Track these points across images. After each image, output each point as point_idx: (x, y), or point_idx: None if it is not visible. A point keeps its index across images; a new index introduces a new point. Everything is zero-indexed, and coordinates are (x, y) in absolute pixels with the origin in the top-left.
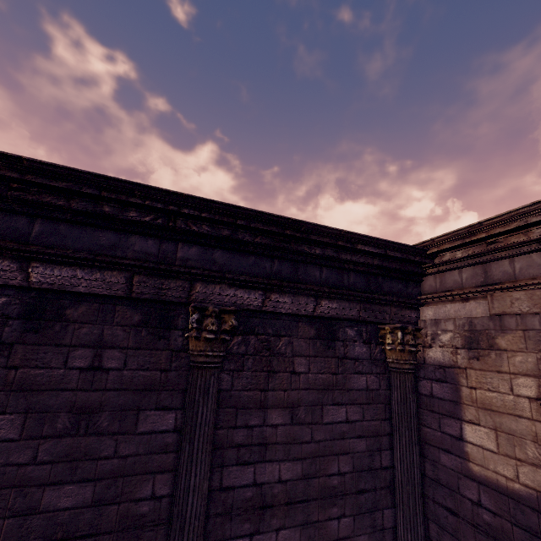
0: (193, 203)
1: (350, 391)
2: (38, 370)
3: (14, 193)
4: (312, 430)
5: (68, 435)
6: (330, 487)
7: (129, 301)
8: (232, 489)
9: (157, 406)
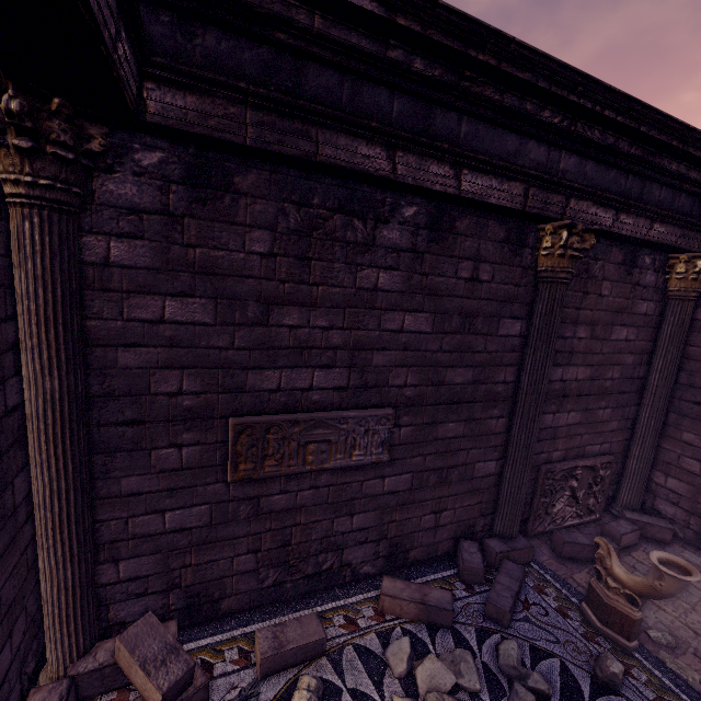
0: (619, 103)
1: (633, 315)
2: (440, 278)
3: (464, 83)
4: (602, 345)
5: (458, 333)
6: (604, 387)
7: (497, 216)
8: (548, 382)
9: (510, 315)
